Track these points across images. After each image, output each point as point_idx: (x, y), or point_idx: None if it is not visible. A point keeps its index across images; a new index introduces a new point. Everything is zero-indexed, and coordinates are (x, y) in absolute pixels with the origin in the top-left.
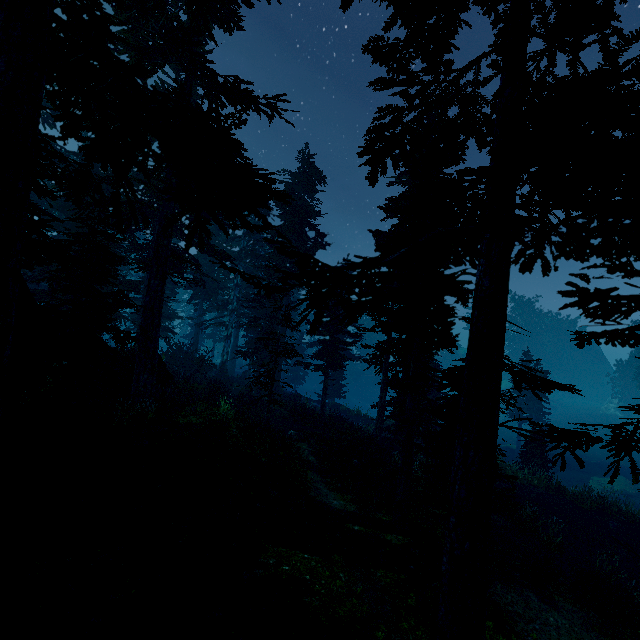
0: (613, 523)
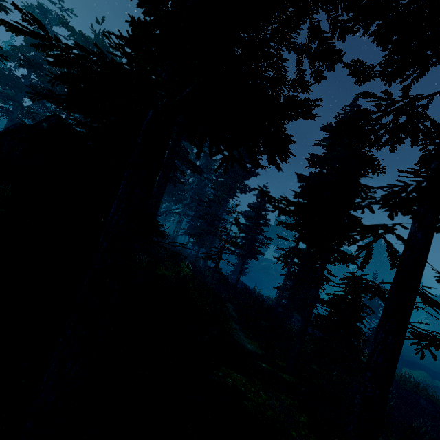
0: (423, 401)
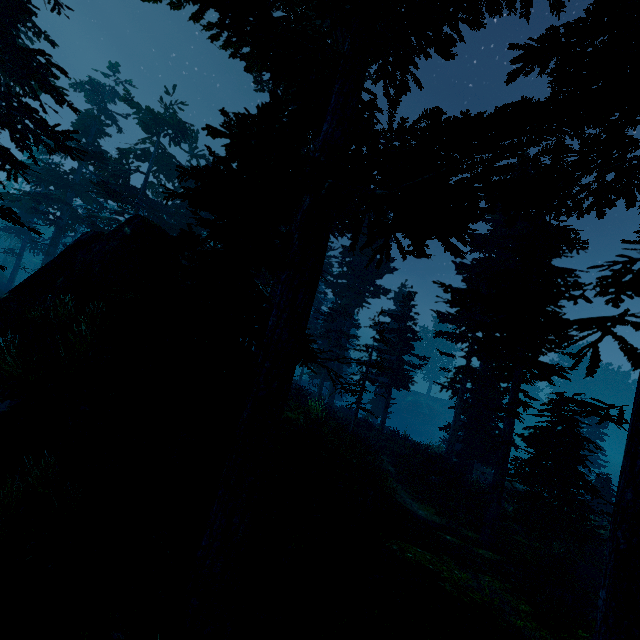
0: None
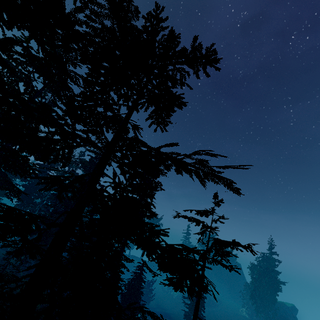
0: None
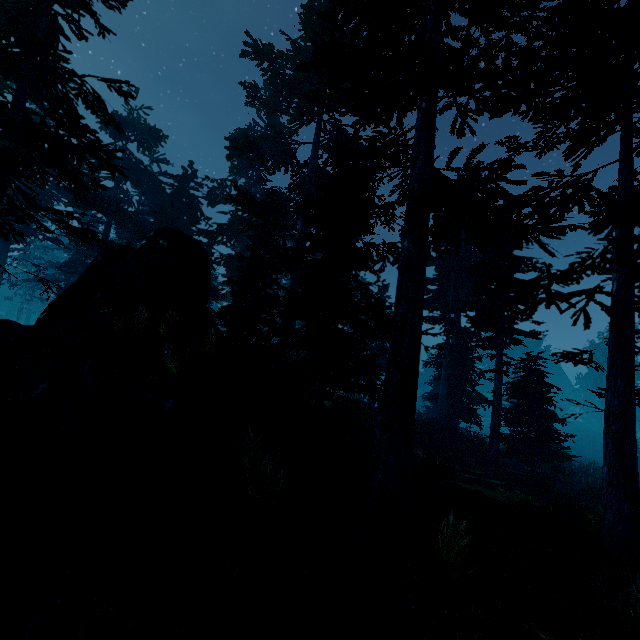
0: None
